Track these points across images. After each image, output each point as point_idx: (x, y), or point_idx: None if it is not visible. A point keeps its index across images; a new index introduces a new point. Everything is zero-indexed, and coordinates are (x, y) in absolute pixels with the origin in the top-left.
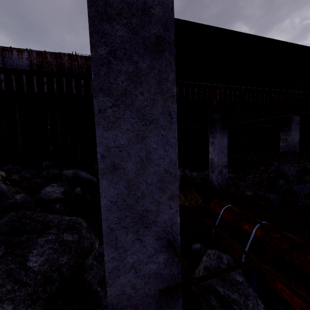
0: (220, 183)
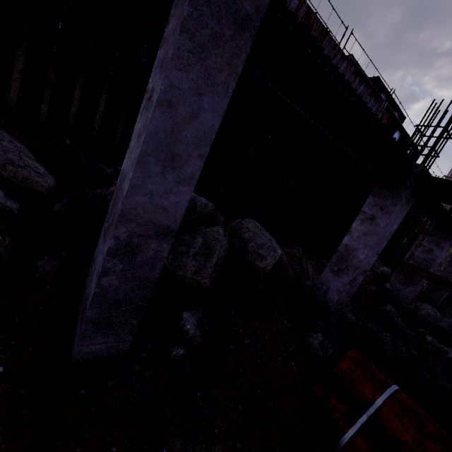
0: (341, 299)
